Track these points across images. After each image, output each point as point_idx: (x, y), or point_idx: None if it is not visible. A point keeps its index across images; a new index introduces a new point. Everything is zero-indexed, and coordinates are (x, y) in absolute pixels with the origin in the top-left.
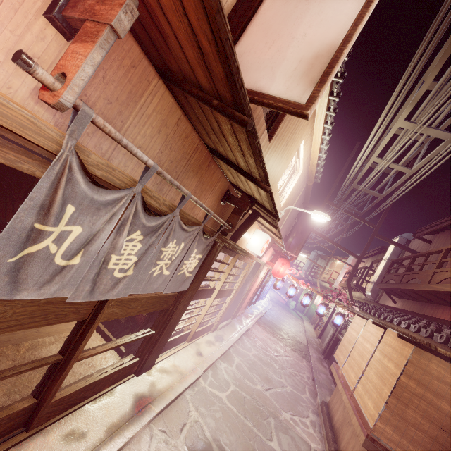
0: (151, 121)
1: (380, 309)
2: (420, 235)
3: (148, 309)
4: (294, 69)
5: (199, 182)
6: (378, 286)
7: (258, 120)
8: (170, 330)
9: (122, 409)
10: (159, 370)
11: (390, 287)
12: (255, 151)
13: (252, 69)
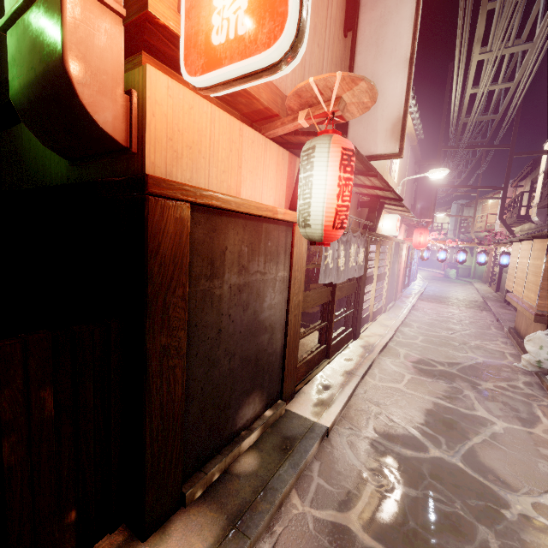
0: None
1: None
2: None
3: (348, 293)
4: (385, 136)
5: None
6: (537, 207)
7: None
8: (361, 307)
9: (360, 351)
10: (365, 336)
11: None
12: (379, 179)
13: (363, 145)
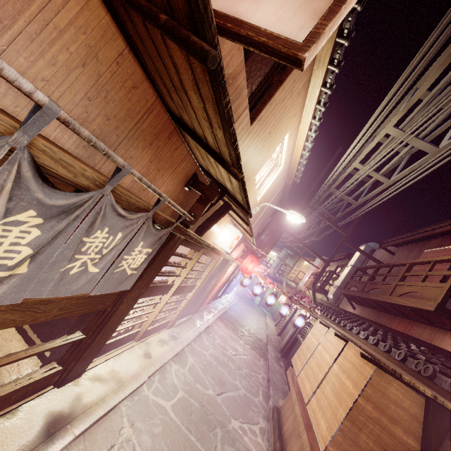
0: (66, 41)
1: (340, 314)
2: (386, 245)
3: (72, 312)
4: None
5: (155, 156)
6: (340, 291)
7: (240, 93)
8: (108, 333)
9: (23, 436)
10: (91, 378)
11: (352, 294)
12: (224, 116)
13: None
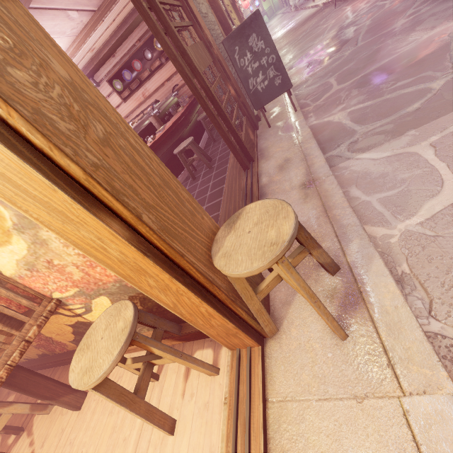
0: None
1: None
2: None
3: None
4: None
5: None
6: None
7: None
8: None
9: None
10: None
11: None
12: None
13: None
